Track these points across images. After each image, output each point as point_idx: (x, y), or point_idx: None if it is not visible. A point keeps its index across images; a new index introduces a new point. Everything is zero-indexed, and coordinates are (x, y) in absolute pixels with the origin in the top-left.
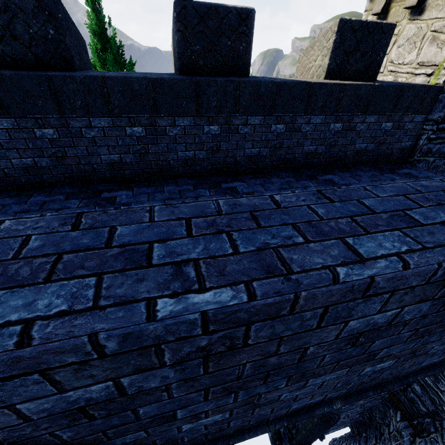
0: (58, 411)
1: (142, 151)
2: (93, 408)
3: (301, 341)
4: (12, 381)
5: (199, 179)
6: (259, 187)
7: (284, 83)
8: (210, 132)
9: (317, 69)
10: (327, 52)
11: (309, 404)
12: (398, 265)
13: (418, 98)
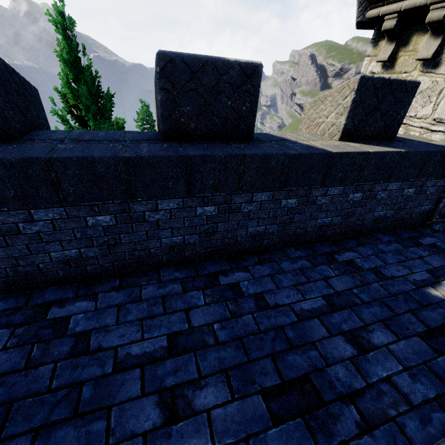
0: None
1: (111, 242)
2: None
3: None
4: None
5: (189, 268)
6: (267, 280)
7: (299, 154)
8: (204, 213)
9: (329, 127)
10: (344, 111)
11: None
12: None
13: (444, 162)
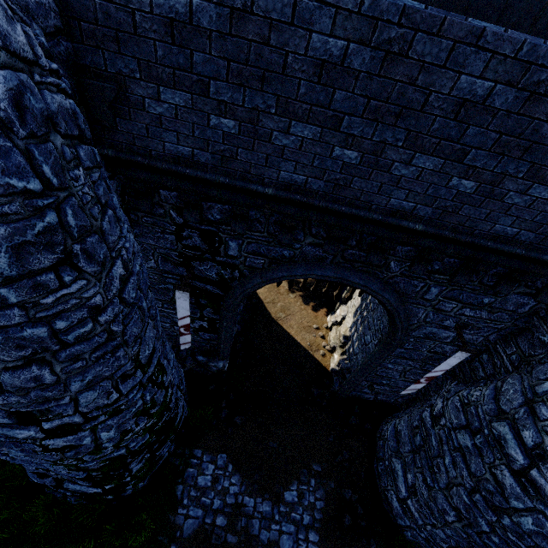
0: (316, 56)
1: None
2: (326, 68)
3: (431, 79)
4: (326, 9)
5: None
6: None
7: None
8: None
9: None
10: None
11: (402, 209)
12: (502, 29)
13: None
